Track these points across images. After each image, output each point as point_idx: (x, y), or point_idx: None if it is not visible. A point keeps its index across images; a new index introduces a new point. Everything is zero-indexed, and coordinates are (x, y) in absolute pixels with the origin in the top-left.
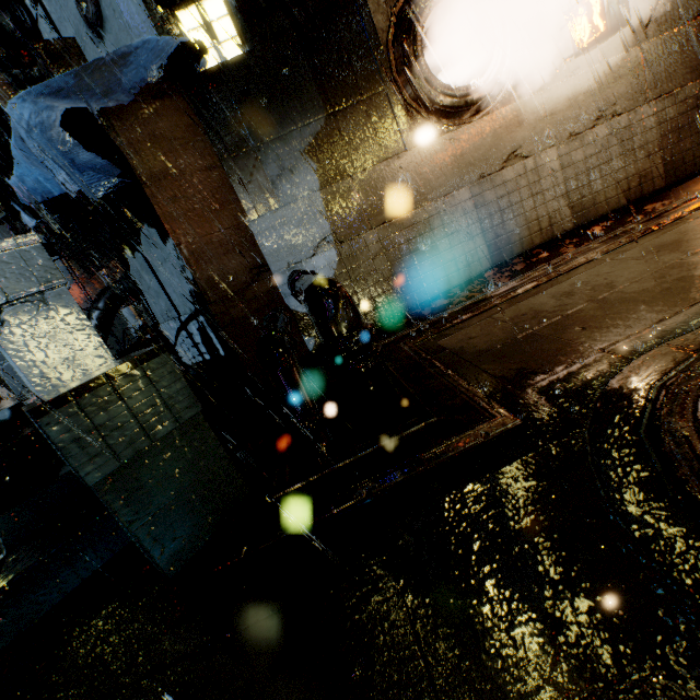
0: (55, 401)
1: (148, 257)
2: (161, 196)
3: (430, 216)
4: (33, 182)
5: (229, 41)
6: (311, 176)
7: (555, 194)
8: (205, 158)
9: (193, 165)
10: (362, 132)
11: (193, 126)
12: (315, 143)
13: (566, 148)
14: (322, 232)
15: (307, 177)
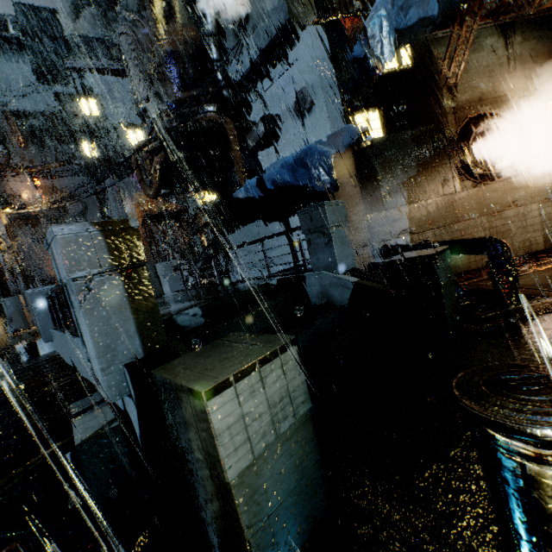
0: (438, 253)
1: (292, 225)
2: (337, 194)
3: (464, 228)
4: (283, 178)
5: (376, 129)
6: (403, 197)
7: (534, 228)
8: (353, 180)
9: (349, 182)
10: (434, 180)
11: (351, 164)
12: (409, 182)
13: (542, 205)
14: (404, 226)
15: (401, 197)
